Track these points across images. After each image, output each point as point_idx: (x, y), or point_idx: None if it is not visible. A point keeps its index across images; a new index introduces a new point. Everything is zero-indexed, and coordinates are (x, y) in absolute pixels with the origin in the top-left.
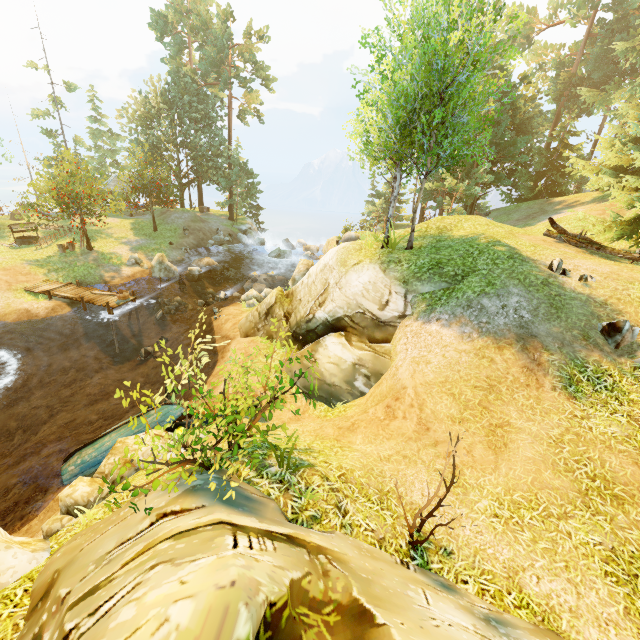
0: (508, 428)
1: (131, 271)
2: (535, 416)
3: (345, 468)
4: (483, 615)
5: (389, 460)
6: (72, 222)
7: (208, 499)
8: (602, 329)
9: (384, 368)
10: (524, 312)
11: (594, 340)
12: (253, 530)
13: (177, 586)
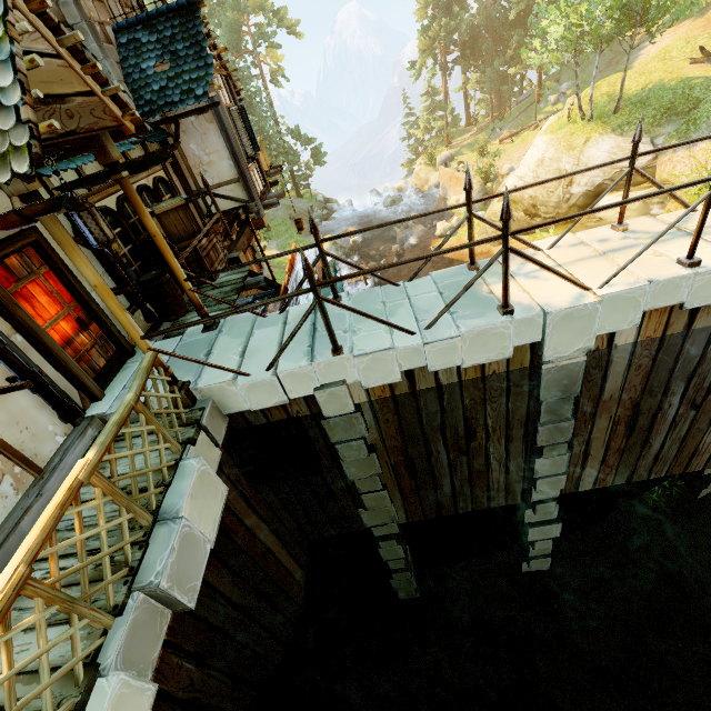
0: None
1: None
2: None
3: None
4: None
5: None
6: None
7: None
8: None
9: None
10: None
11: None
12: None
13: None
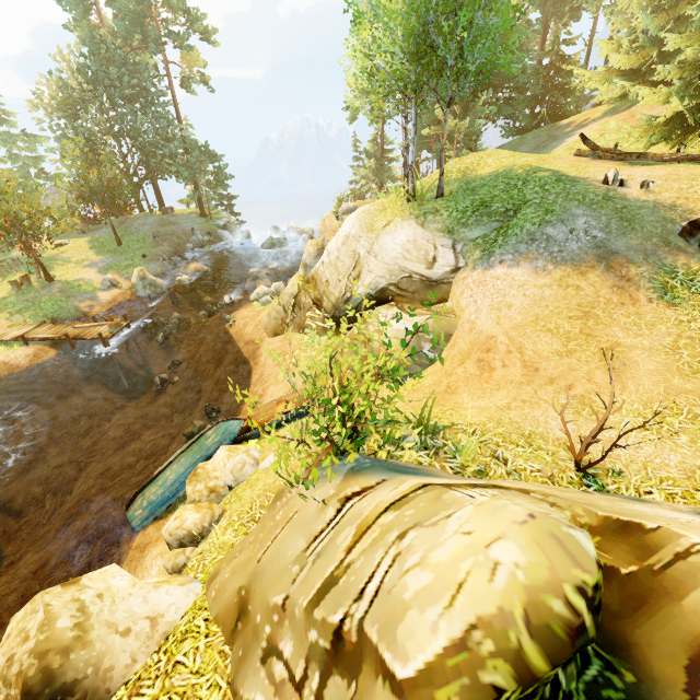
0: (620, 348)
1: (110, 295)
2: (642, 331)
3: (475, 424)
4: (693, 512)
5: (510, 408)
6: (14, 254)
7: (382, 473)
8: (682, 231)
9: (452, 328)
10: (596, 232)
11: (675, 244)
12: (460, 485)
13: (465, 537)
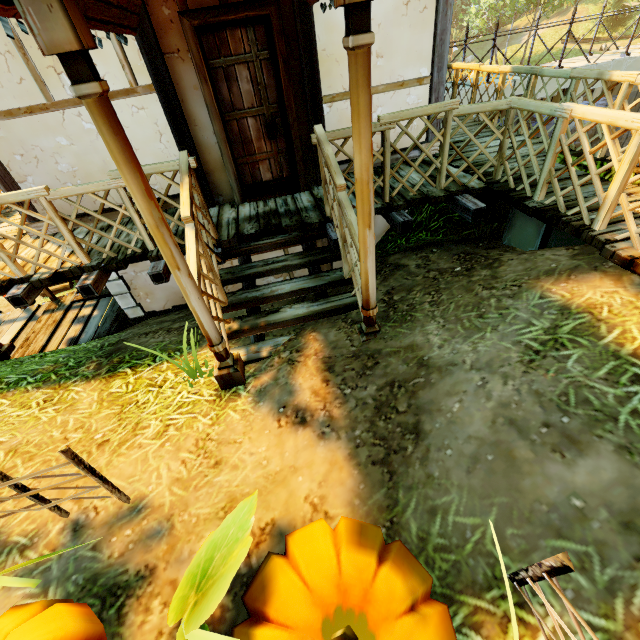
0: None
1: None
2: None
3: None
4: None
5: None
6: None
7: None
8: None
9: None
10: None
11: None
12: None
13: None
